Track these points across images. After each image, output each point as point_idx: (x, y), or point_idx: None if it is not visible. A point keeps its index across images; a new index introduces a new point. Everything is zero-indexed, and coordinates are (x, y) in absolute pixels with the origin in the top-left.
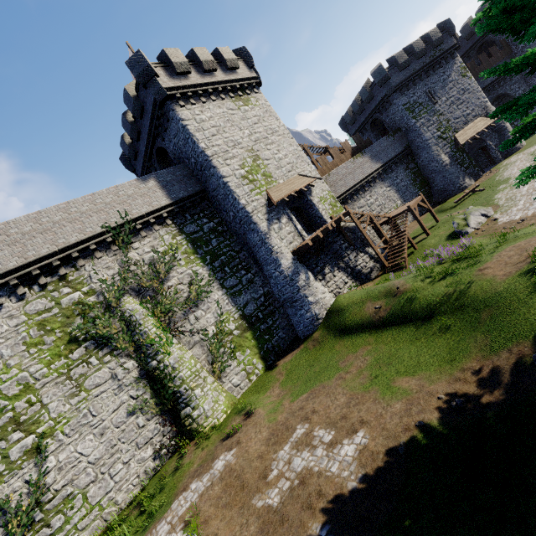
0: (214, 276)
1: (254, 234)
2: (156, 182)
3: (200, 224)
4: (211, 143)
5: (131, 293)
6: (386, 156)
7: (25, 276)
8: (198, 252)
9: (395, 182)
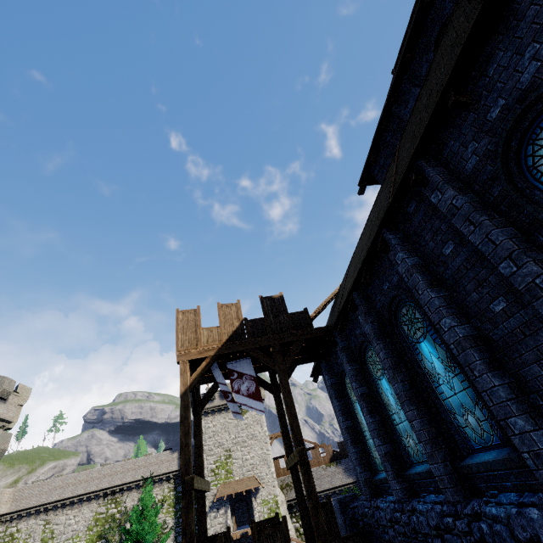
0: (174, 529)
1: None
2: (178, 454)
3: None
4: (205, 443)
5: None
6: None
7: (106, 492)
8: (176, 506)
9: None
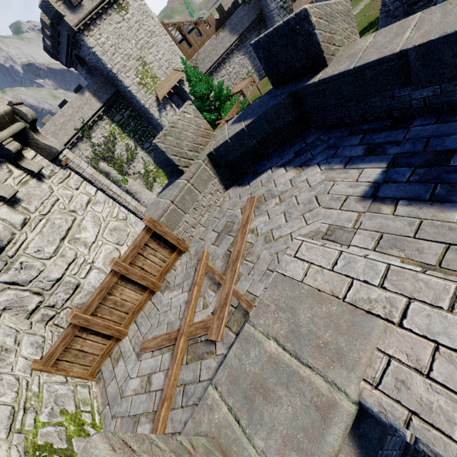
0: (137, 144)
1: (153, 120)
2: (89, 93)
3: (121, 114)
4: (114, 62)
5: (101, 160)
6: (242, 27)
7: None
8: (125, 132)
9: (249, 50)
